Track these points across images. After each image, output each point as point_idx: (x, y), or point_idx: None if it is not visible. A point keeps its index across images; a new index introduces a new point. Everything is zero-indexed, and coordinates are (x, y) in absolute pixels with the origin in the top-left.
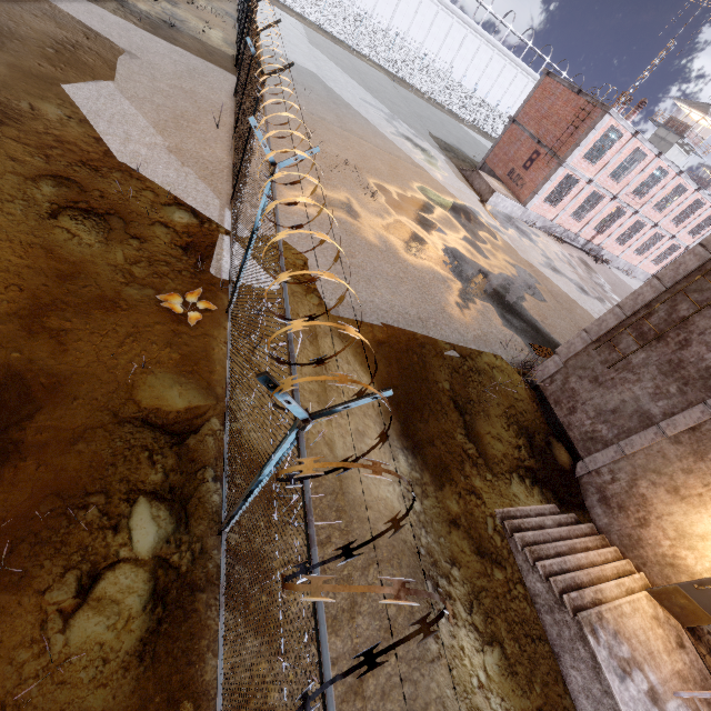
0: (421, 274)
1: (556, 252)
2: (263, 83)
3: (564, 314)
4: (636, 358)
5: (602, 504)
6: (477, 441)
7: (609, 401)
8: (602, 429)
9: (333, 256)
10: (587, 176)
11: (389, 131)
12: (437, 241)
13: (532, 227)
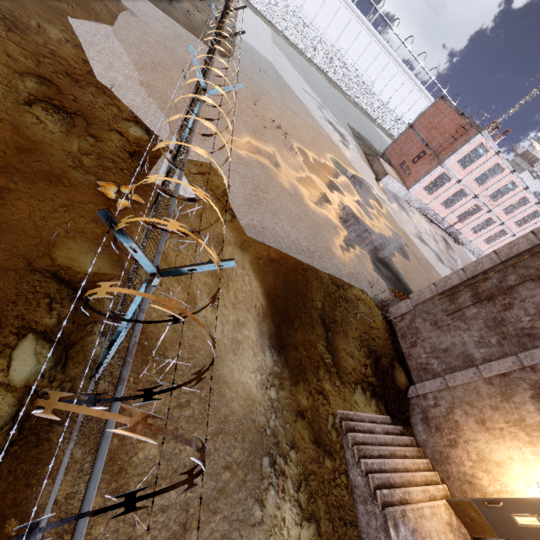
0: (318, 219)
1: (425, 228)
2: (219, 42)
3: (423, 273)
4: (469, 311)
5: (424, 423)
6: (334, 353)
7: (443, 342)
8: (434, 363)
9: (251, 188)
10: (457, 176)
11: (318, 115)
12: (336, 198)
13: (411, 206)
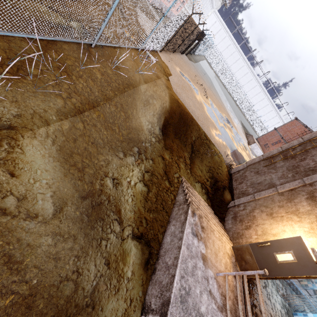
0: (208, 118)
1: None
2: (191, 15)
3: None
4: (279, 164)
5: (233, 219)
6: (192, 162)
7: (259, 179)
8: (250, 189)
9: (181, 84)
10: None
11: (225, 104)
12: (221, 124)
13: None
